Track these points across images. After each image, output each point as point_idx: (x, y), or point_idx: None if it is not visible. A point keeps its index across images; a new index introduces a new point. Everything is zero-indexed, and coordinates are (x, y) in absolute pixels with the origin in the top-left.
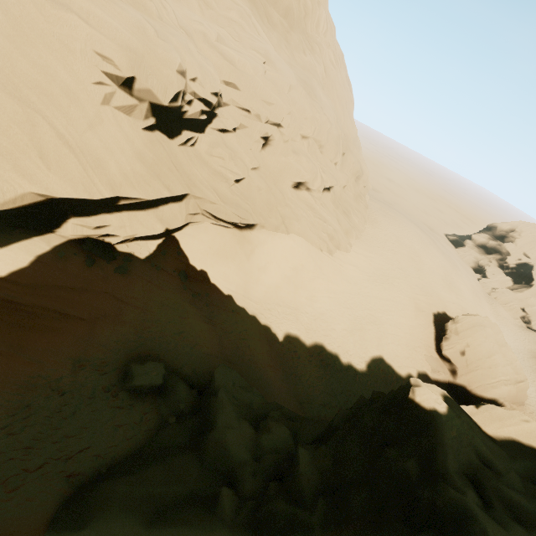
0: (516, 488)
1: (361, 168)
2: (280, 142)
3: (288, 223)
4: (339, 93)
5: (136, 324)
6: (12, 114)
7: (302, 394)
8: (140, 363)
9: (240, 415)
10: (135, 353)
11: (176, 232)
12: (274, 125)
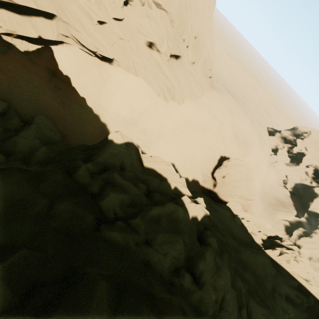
0: (124, 176)
1: (208, 54)
2: (138, 5)
3: (137, 68)
4: None
5: (3, 83)
6: None
7: None
8: None
9: (38, 137)
10: None
11: (53, 45)
12: None
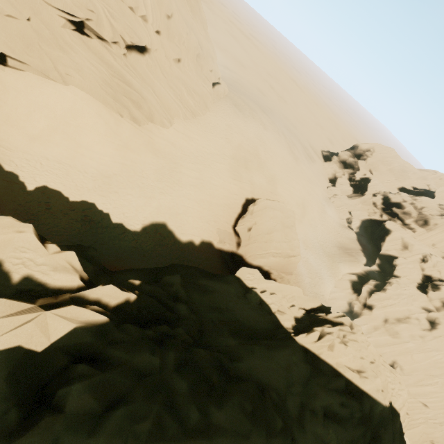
0: None
1: (200, 45)
2: None
3: (63, 70)
4: None
5: None
6: None
7: None
8: None
9: None
10: None
11: None
12: None
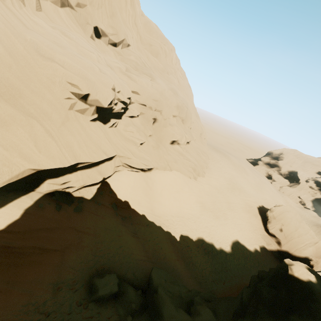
0: None
1: (202, 129)
2: (162, 120)
3: (170, 164)
4: (186, 92)
5: (91, 246)
6: (19, 121)
7: (199, 276)
8: (100, 277)
9: (176, 305)
10: (94, 269)
11: (107, 178)
12: (159, 111)
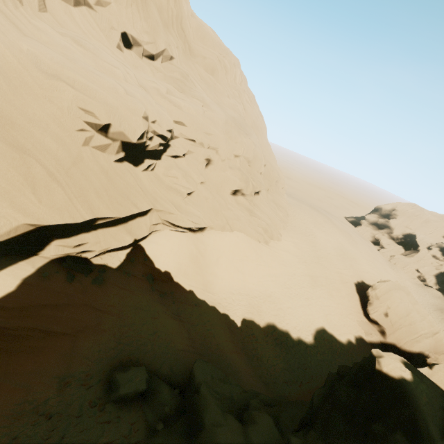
0: None
1: (278, 174)
2: (219, 161)
3: (231, 222)
4: (256, 122)
5: (115, 331)
6: (11, 160)
7: (266, 375)
8: (123, 371)
9: (224, 410)
10: (116, 361)
11: (141, 241)
12: (214, 149)
